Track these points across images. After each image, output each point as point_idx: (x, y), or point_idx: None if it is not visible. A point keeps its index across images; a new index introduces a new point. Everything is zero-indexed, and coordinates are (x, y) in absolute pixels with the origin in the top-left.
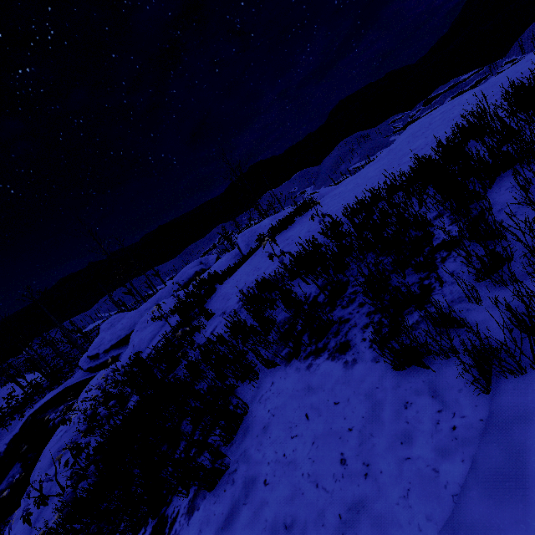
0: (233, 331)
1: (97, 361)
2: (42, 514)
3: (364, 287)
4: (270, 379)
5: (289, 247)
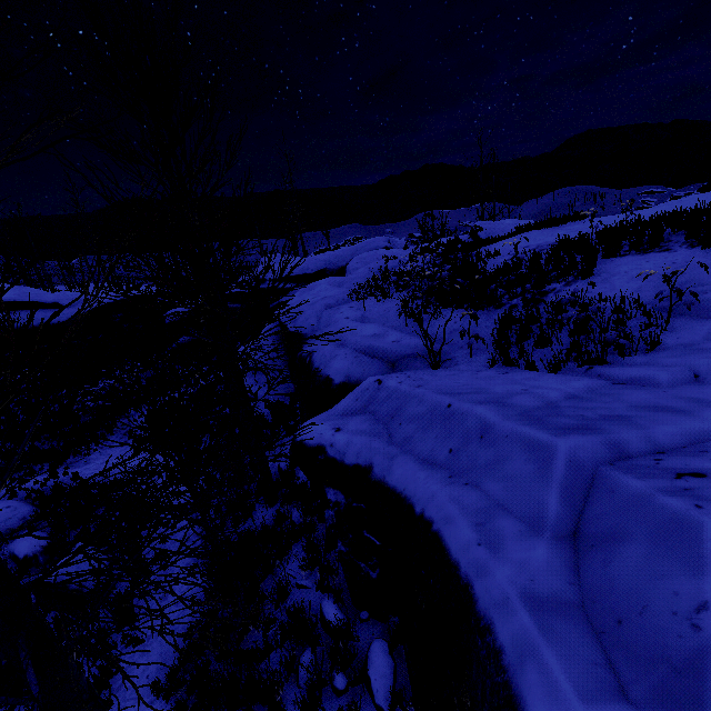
0: (553, 253)
1: (263, 285)
2: (367, 314)
3: (688, 231)
4: (609, 260)
5: (577, 232)
